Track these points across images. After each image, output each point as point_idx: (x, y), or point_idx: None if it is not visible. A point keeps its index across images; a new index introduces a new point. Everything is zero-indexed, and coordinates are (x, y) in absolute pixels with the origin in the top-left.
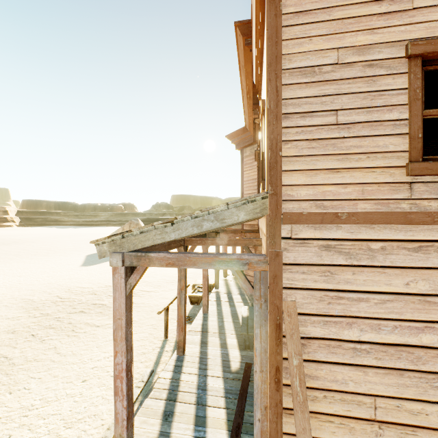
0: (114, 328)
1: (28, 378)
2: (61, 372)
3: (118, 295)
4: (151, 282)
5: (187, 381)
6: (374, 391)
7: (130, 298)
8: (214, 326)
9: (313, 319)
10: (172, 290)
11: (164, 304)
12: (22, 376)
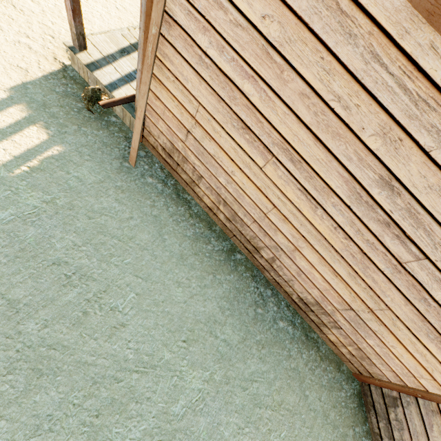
0: None
1: None
2: None
3: None
4: None
5: None
6: (200, 100)
7: None
8: None
9: (181, 1)
10: None
11: None
12: None
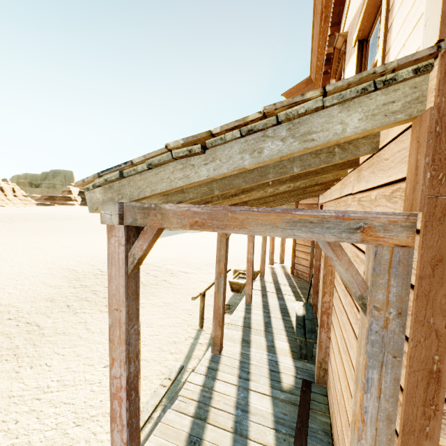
0: (110, 323)
1: (52, 352)
2: (85, 352)
3: (115, 273)
4: (190, 264)
5: (222, 393)
6: None
7: (135, 278)
8: (259, 321)
9: None
10: (211, 274)
11: (202, 288)
12: (47, 349)
